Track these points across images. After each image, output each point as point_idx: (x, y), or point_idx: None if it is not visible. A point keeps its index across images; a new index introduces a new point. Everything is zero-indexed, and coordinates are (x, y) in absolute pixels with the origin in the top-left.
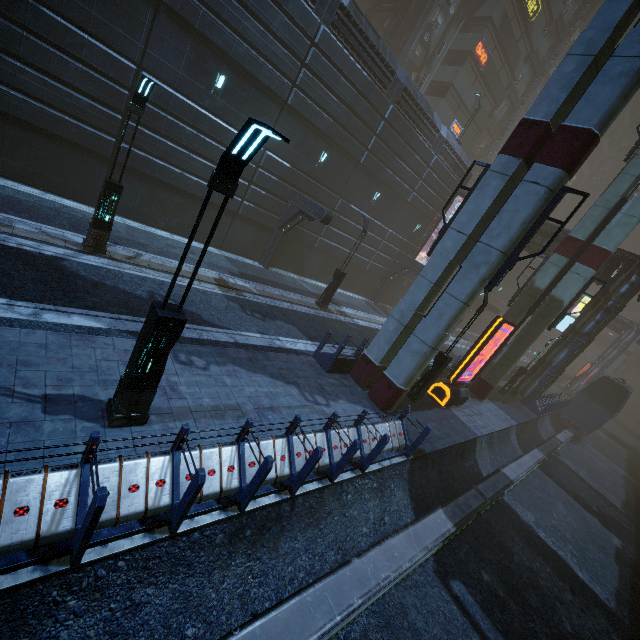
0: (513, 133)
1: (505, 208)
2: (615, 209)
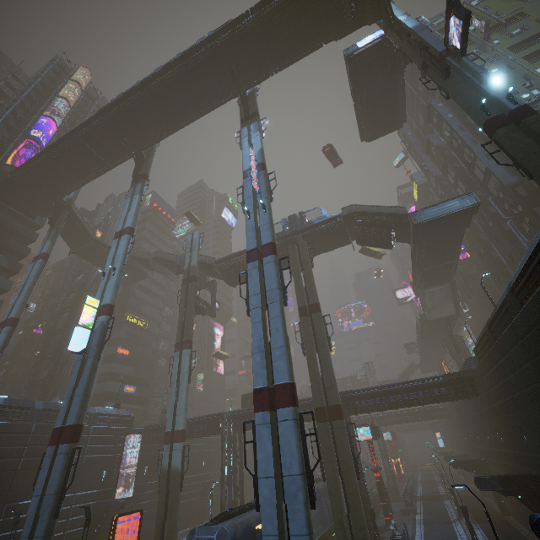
0: (51, 435)
1: (53, 471)
2: (174, 409)
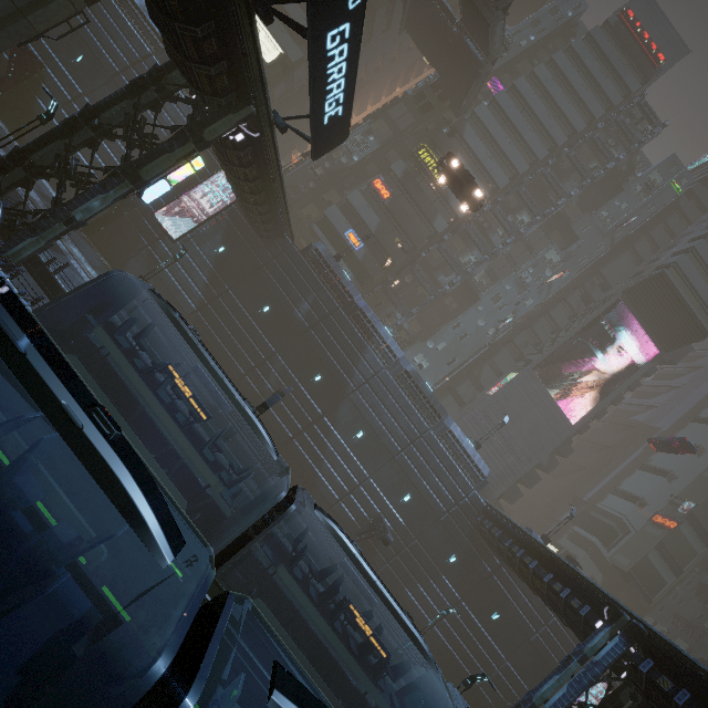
0: None
1: None
2: None
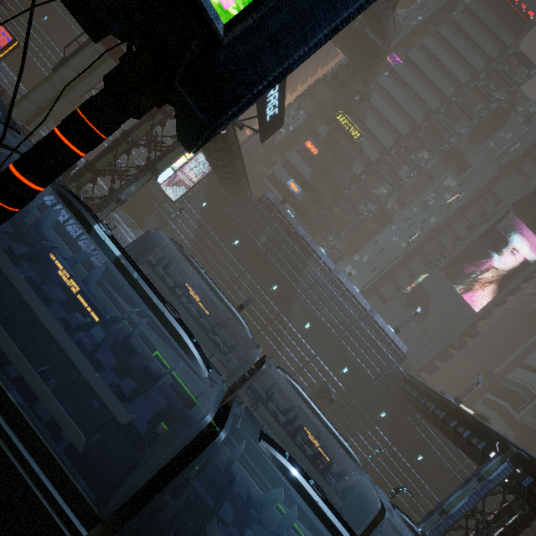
0: None
1: None
2: None
